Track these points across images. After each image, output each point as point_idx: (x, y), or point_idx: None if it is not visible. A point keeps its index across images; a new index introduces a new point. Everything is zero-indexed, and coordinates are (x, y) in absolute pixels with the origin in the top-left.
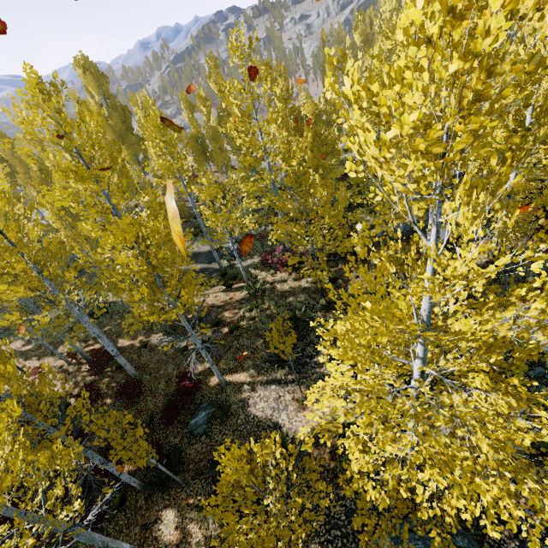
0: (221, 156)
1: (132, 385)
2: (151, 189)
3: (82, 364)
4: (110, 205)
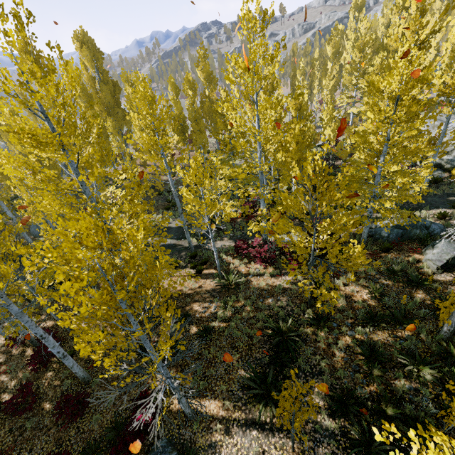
0: (200, 137)
1: (76, 398)
2: (130, 161)
3: (28, 346)
4: (77, 179)
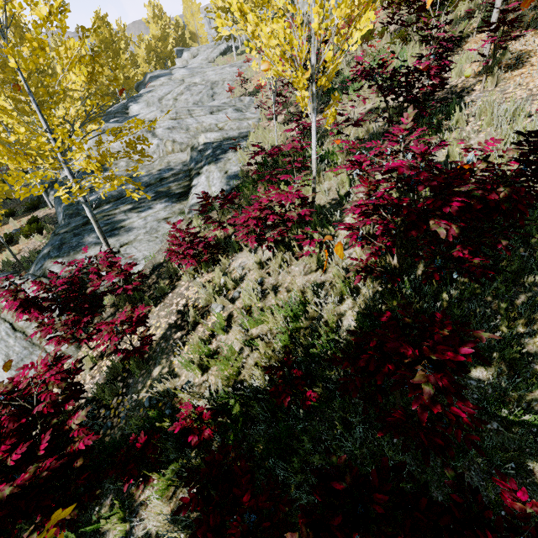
0: None
1: None
2: None
3: None
4: None
